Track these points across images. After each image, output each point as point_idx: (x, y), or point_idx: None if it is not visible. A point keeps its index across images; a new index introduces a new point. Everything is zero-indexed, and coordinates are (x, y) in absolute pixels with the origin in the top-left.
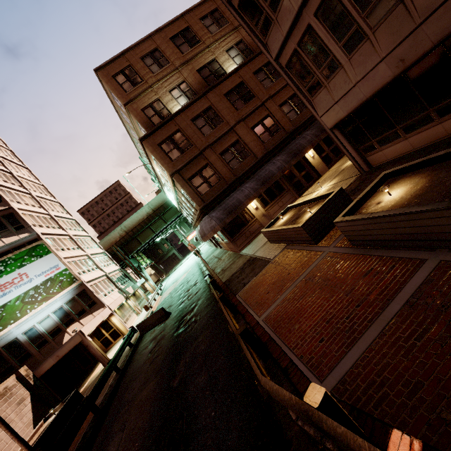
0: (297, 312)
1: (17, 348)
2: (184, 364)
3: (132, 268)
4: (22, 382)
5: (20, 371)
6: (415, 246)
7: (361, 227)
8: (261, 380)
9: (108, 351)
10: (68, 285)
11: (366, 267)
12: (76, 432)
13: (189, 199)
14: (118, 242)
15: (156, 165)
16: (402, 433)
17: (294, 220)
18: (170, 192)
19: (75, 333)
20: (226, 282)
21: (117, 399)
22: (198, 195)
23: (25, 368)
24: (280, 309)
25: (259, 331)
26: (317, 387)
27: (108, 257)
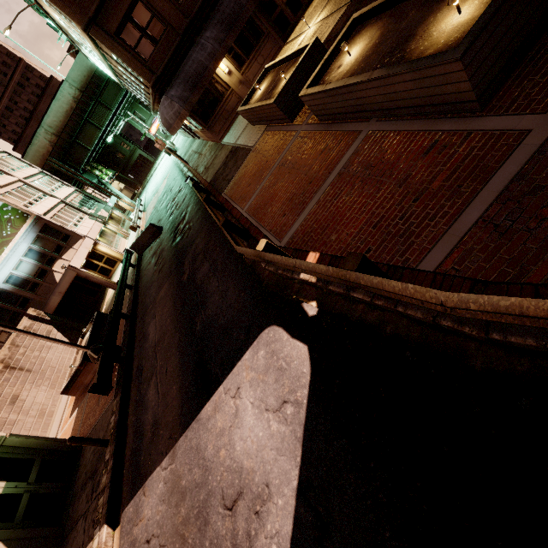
0: (271, 198)
1: (8, 297)
2: (189, 264)
3: (92, 187)
4: (38, 320)
5: (29, 313)
6: (359, 118)
7: (320, 101)
8: (236, 249)
9: (112, 279)
10: (21, 223)
11: (324, 145)
12: (116, 331)
13: (130, 70)
14: (53, 153)
15: (49, 8)
16: (313, 253)
17: (270, 92)
18: (96, 57)
19: (66, 269)
20: (211, 182)
21: (140, 305)
22: (141, 62)
23: (33, 310)
24: (259, 199)
25: (243, 221)
26: (263, 240)
27: (51, 178)
